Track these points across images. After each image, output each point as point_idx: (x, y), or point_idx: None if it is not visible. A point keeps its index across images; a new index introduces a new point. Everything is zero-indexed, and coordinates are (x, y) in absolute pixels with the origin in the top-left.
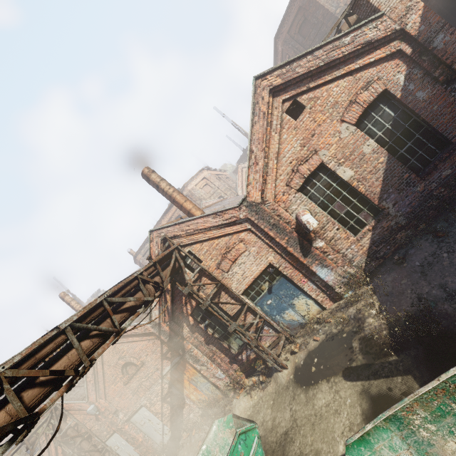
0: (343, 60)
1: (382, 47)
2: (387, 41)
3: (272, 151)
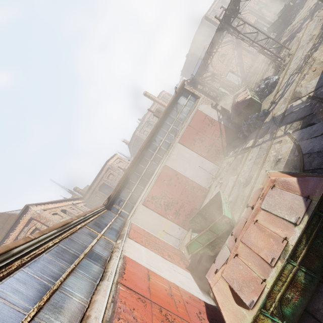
0: None
1: None
2: None
3: None
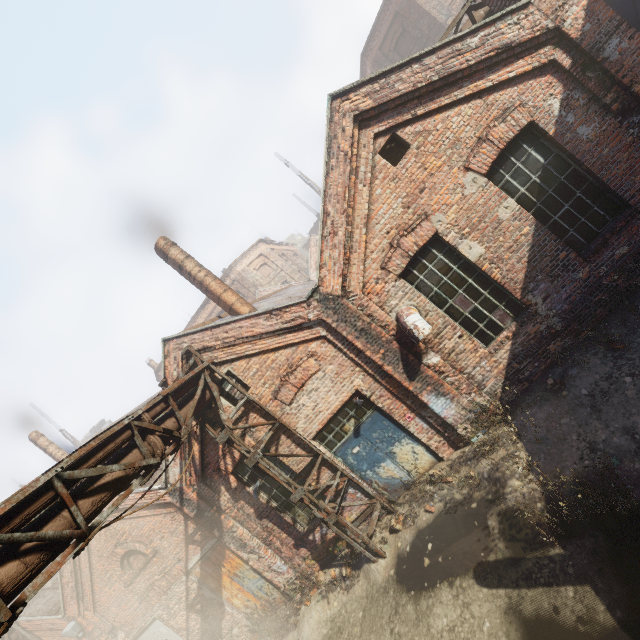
0: (467, 73)
1: (528, 55)
2: (535, 46)
3: (359, 214)
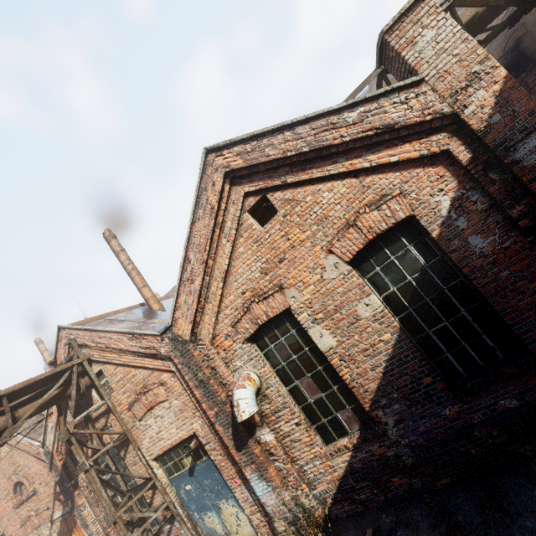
0: (343, 148)
1: (416, 139)
2: (427, 131)
3: (219, 267)
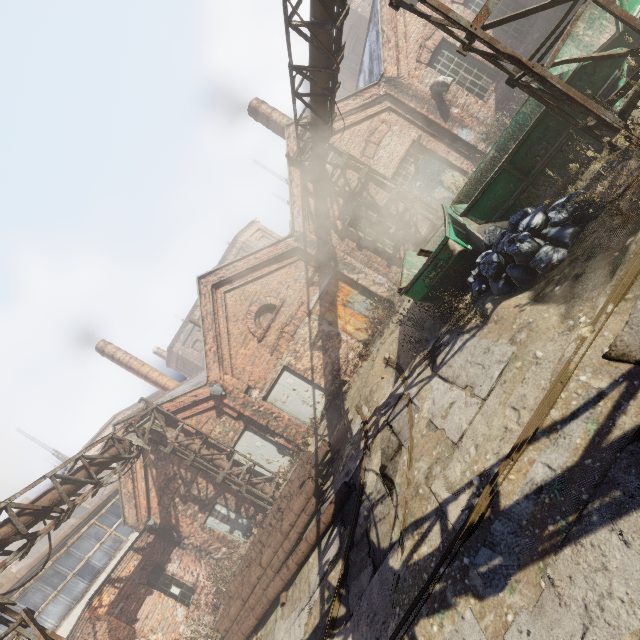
0: None
1: None
2: None
3: (400, 32)
